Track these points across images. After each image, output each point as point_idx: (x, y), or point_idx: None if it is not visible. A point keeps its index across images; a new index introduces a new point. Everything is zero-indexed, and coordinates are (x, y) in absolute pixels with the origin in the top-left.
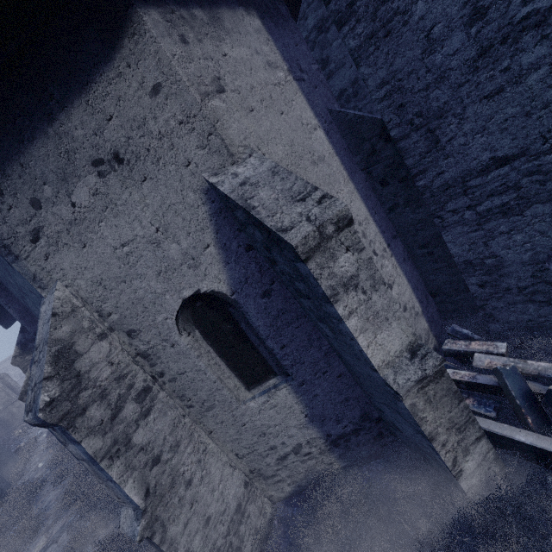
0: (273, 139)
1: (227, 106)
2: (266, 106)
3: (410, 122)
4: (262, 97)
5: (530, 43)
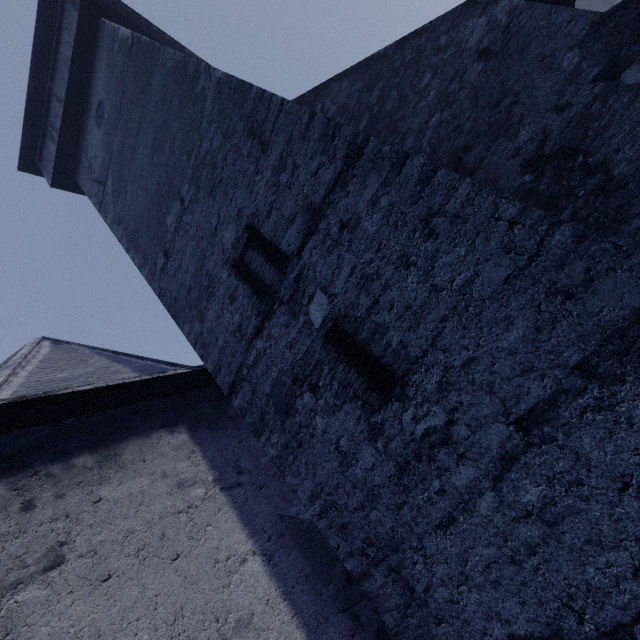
0: (134, 622)
1: (51, 591)
2: (144, 557)
3: (363, 551)
4: (143, 543)
5: (449, 461)
